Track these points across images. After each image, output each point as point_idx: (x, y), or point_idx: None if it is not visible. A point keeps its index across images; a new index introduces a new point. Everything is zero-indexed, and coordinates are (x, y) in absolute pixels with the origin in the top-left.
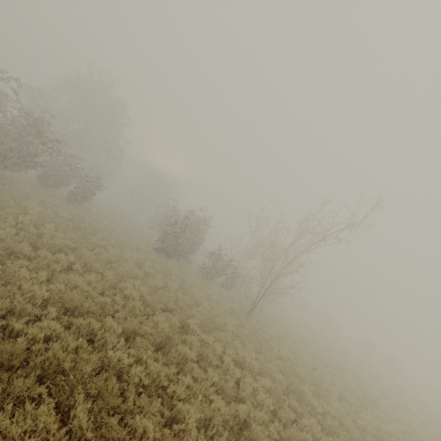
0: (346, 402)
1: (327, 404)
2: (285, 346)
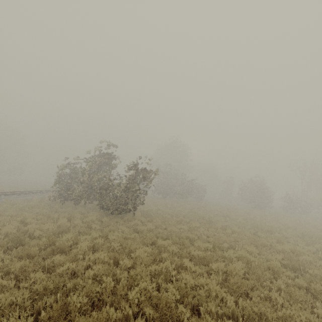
0: None
1: None
2: None
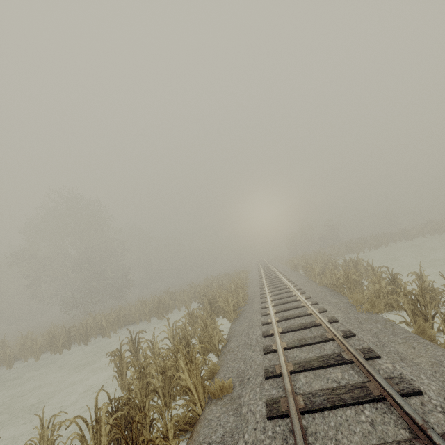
0: None
1: None
2: None
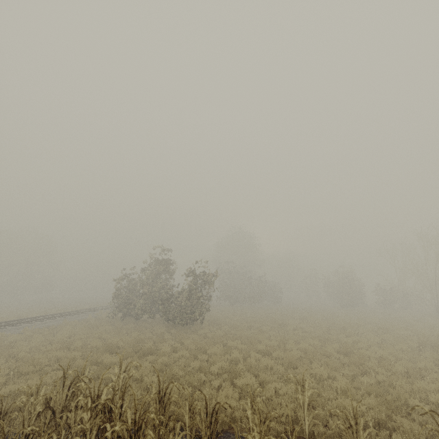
0: None
1: None
2: None
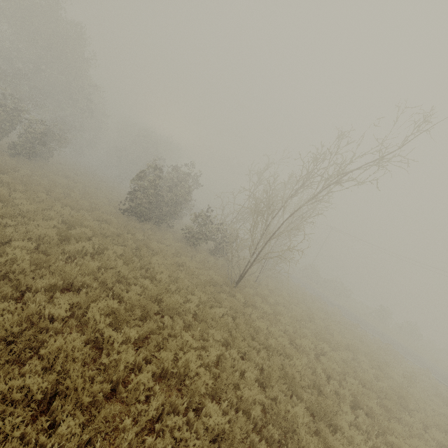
0: (364, 410)
1: (334, 439)
2: (281, 325)
